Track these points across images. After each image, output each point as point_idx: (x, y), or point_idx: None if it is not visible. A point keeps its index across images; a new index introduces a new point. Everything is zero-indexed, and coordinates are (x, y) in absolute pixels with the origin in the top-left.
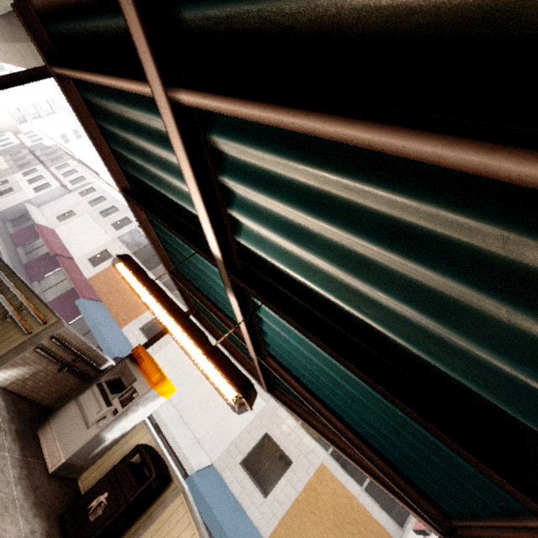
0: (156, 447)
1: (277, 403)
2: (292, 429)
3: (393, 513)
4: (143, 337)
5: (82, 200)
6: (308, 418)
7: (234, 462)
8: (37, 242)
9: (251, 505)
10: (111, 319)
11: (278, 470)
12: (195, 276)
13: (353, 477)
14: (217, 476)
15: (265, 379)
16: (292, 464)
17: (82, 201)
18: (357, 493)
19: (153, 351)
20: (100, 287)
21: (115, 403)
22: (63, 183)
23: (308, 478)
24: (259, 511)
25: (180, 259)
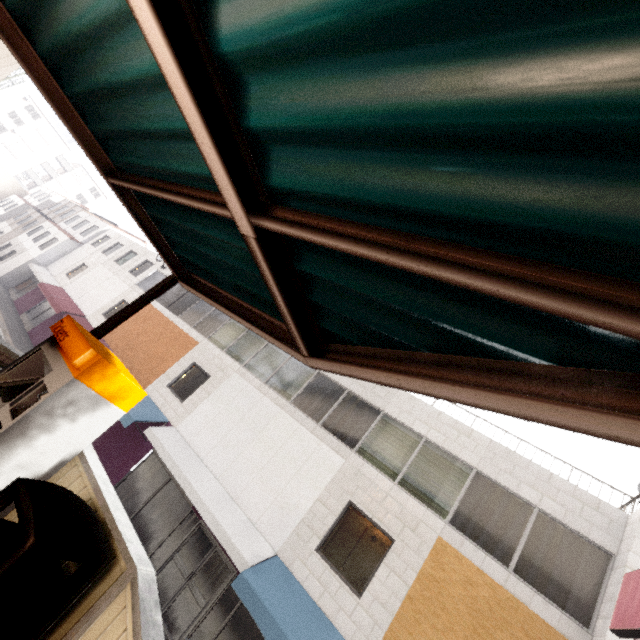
0: (95, 497)
1: (361, 458)
2: (388, 491)
3: (568, 604)
4: (172, 395)
5: (95, 251)
6: (402, 368)
7: (307, 549)
8: (44, 305)
9: (339, 611)
10: None
11: (374, 554)
12: (122, 121)
13: (491, 554)
14: (284, 571)
15: (298, 325)
16: (393, 543)
17: (95, 252)
18: (503, 578)
19: (185, 411)
20: (117, 344)
21: (1, 414)
22: (73, 237)
23: (422, 562)
24: (352, 619)
25: (85, 87)
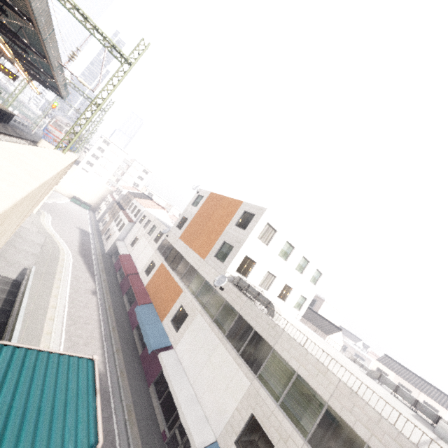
0: None
1: (259, 383)
2: (272, 410)
3: None
4: (172, 327)
5: (140, 227)
6: None
7: (230, 441)
8: None
9: None
10: (155, 316)
11: None
12: None
13: None
14: None
15: None
16: None
17: (140, 227)
18: None
19: (178, 339)
20: (150, 292)
21: None
22: (131, 218)
23: None
24: None
25: None
